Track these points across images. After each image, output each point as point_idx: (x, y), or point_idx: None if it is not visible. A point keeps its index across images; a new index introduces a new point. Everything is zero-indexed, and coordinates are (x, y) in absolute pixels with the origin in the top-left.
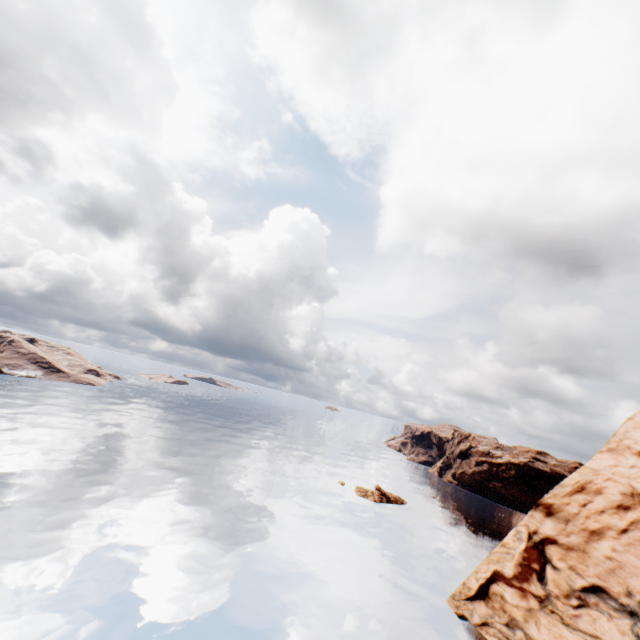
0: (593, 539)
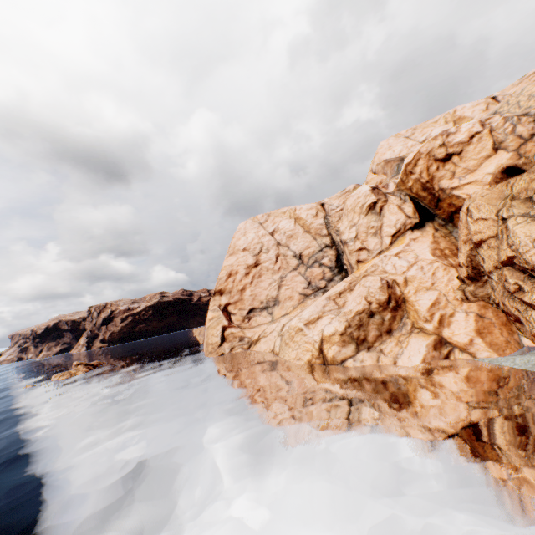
0: (243, 292)
